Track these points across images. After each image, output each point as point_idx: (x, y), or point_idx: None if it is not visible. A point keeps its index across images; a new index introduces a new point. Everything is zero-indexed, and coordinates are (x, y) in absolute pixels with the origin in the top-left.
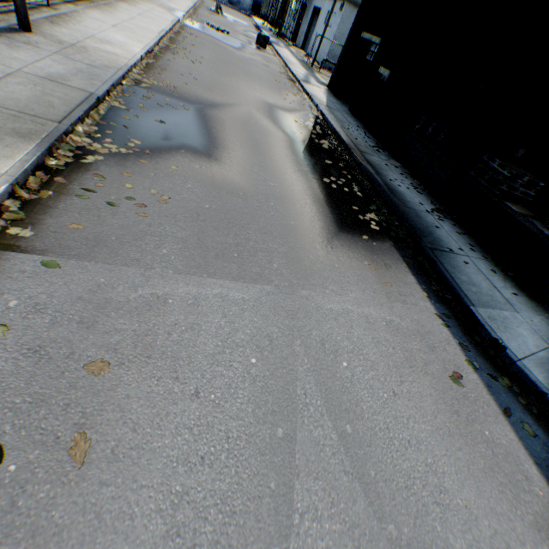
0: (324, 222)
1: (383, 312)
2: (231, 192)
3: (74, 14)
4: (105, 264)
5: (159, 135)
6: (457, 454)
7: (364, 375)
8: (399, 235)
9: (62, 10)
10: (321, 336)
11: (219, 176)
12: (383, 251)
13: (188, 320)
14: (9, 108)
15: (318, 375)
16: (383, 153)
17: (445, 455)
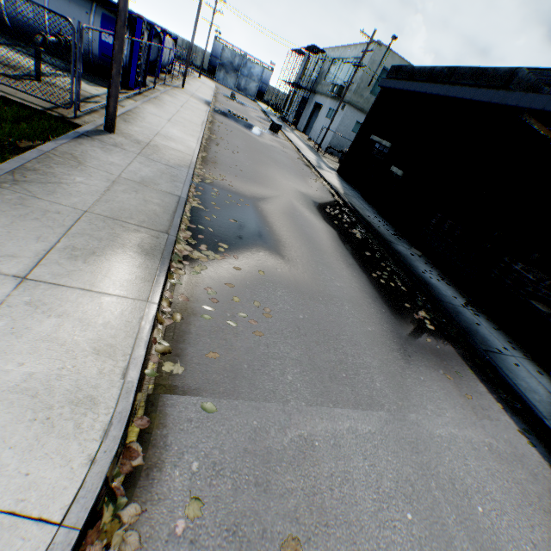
0: (392, 325)
1: (479, 433)
2: (312, 297)
3: (136, 109)
4: (250, 401)
5: (237, 235)
6: None
7: (500, 520)
8: (451, 334)
9: (127, 106)
10: (447, 473)
11: (296, 279)
12: (448, 355)
13: (339, 467)
14: (126, 220)
15: (465, 527)
16: (403, 241)
17: None
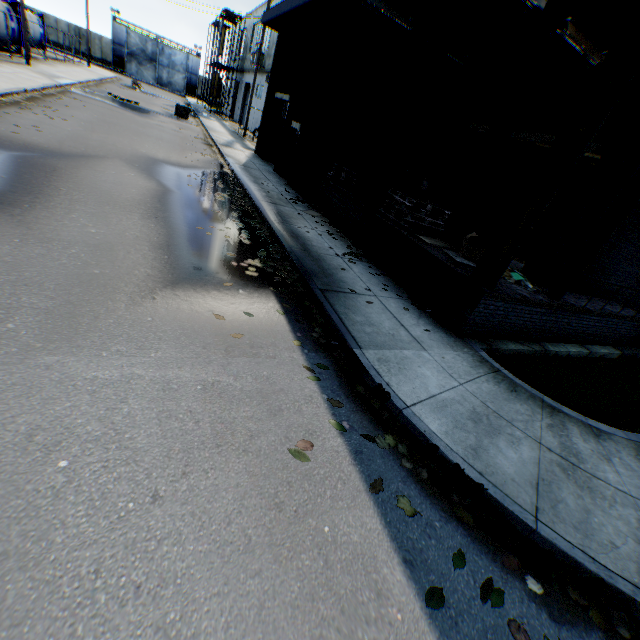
0: (164, 270)
1: (207, 372)
2: None
3: None
4: None
5: None
6: (248, 584)
7: (102, 475)
8: (287, 280)
9: None
10: (37, 423)
11: None
12: (251, 298)
13: None
14: None
15: None
16: (301, 204)
17: (218, 595)
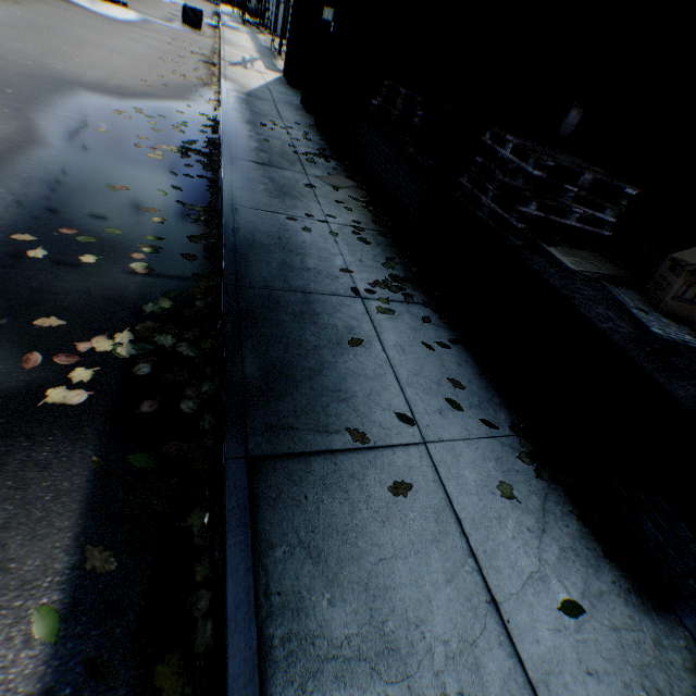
0: None
1: None
2: None
3: None
4: None
5: None
6: None
7: None
8: (181, 405)
9: None
10: None
11: None
12: None
13: None
14: None
15: None
16: (322, 164)
17: None
